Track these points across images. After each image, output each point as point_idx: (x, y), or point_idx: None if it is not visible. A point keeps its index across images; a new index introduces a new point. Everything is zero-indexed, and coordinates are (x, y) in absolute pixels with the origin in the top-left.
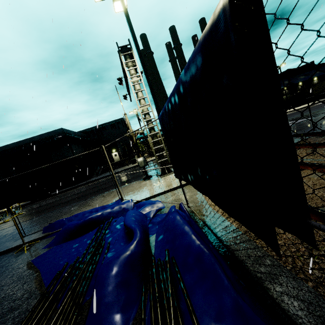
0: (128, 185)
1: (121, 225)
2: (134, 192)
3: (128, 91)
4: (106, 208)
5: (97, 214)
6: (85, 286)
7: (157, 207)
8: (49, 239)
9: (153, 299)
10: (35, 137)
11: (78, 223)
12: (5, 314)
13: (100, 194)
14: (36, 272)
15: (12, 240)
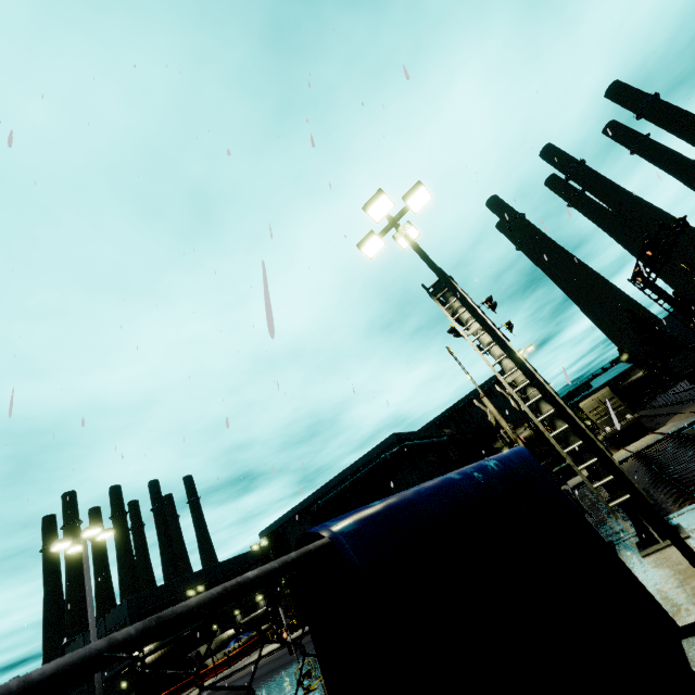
0: None
1: None
2: None
3: None
4: None
5: None
6: None
7: None
8: None
9: None
10: (359, 460)
11: None
12: None
13: None
14: None
15: None
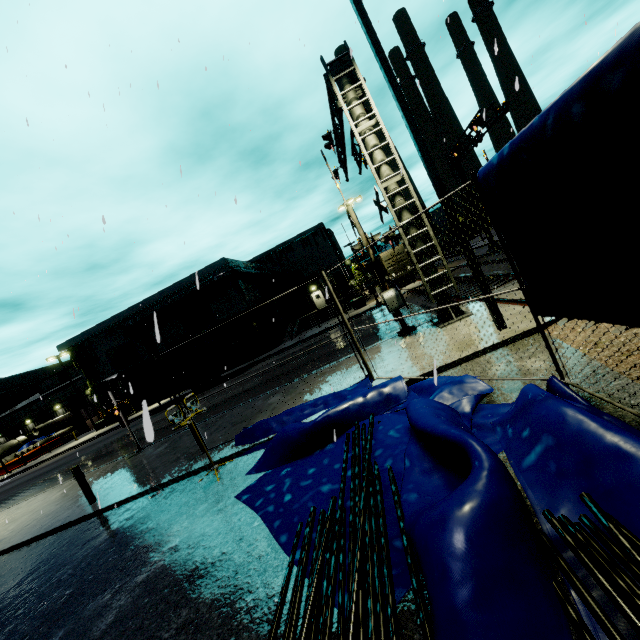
0: (368, 349)
1: (398, 431)
2: (391, 361)
3: (341, 160)
4: (353, 397)
5: (337, 409)
6: (384, 565)
7: (473, 390)
8: (251, 458)
9: (620, 634)
10: (184, 280)
11: (305, 428)
12: (228, 600)
13: (316, 371)
14: (253, 521)
15: (189, 458)
